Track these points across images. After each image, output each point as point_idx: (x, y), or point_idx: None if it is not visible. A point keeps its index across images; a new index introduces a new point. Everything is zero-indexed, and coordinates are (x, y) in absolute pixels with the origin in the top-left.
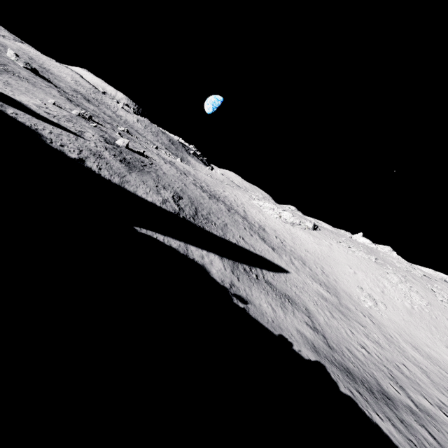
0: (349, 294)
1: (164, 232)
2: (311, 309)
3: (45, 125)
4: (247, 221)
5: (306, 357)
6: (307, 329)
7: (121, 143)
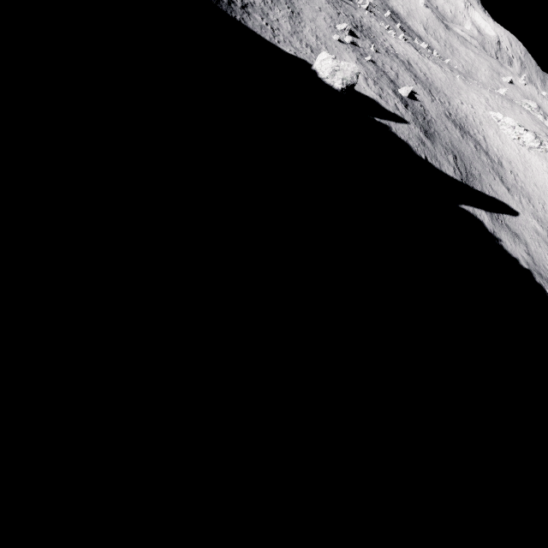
0: None
1: (465, 202)
2: (528, 241)
3: (401, 129)
4: (489, 158)
5: (524, 267)
6: (525, 254)
7: (404, 94)
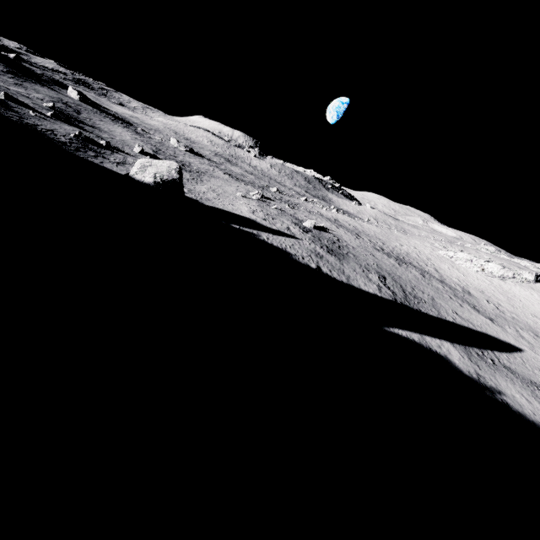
0: None
1: (401, 326)
2: None
3: (281, 240)
4: (447, 286)
5: None
6: None
7: (309, 225)
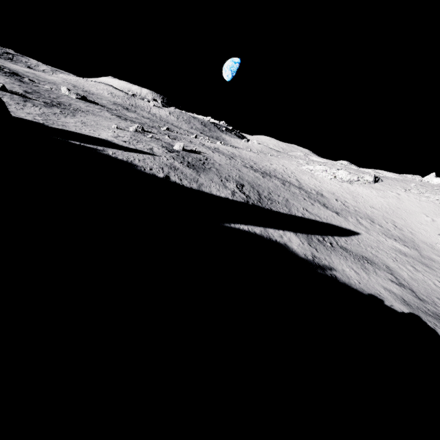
0: (430, 244)
1: (245, 222)
2: (392, 266)
3: (132, 155)
4: (303, 191)
5: (399, 310)
6: (393, 285)
7: (178, 148)
